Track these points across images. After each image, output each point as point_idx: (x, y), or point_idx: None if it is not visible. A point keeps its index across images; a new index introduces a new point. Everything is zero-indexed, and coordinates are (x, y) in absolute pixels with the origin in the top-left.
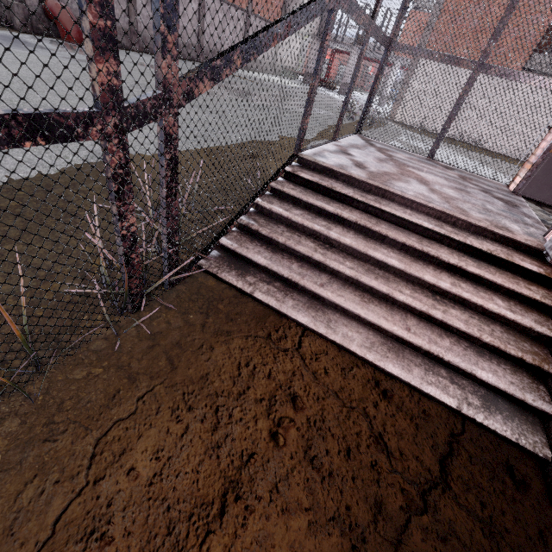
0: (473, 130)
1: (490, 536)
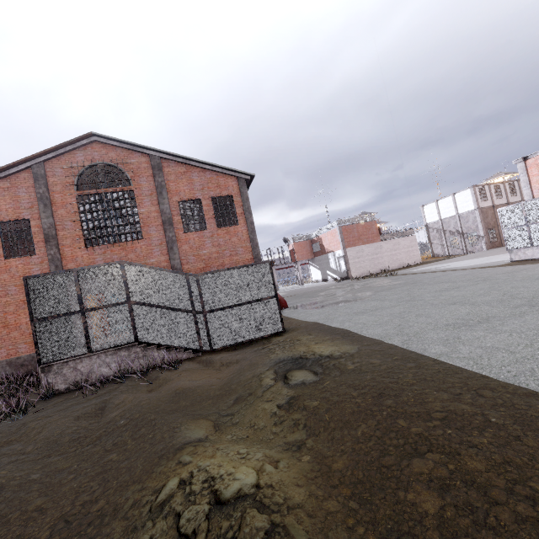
0: (383, 266)
1: None
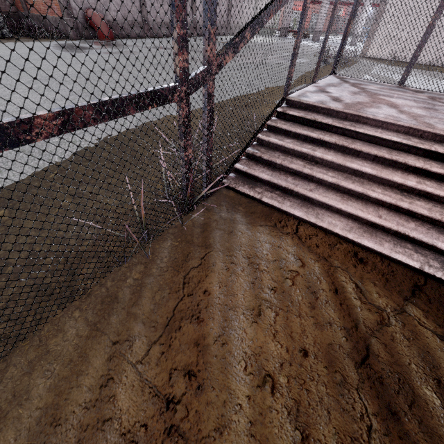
0: None
1: (442, 343)
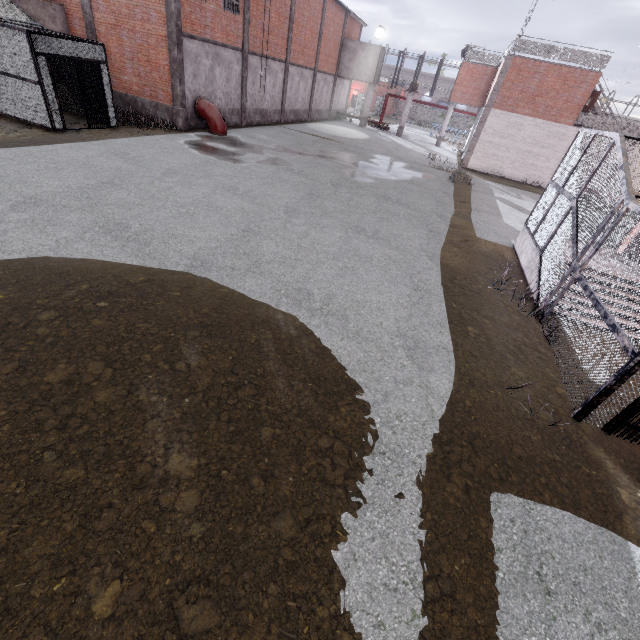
0: (537, 174)
1: None
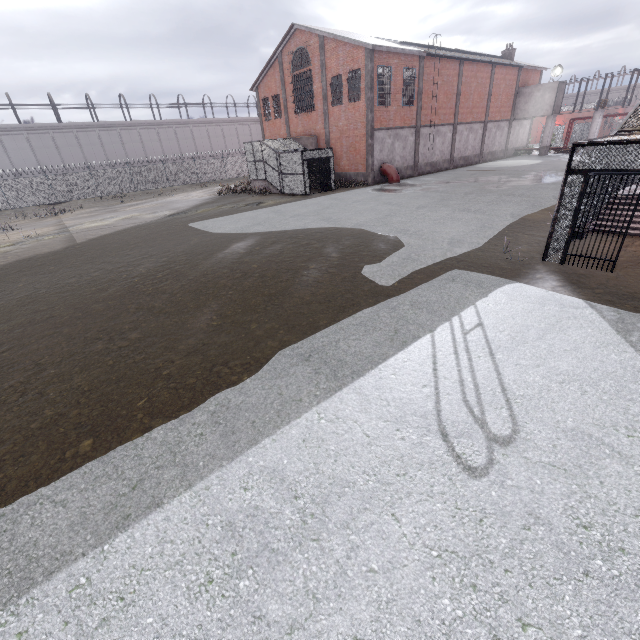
0: None
1: None
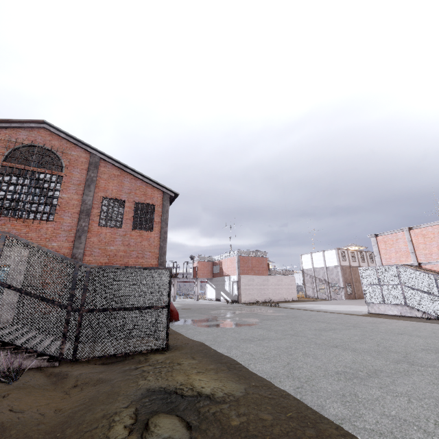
0: (267, 296)
1: None
